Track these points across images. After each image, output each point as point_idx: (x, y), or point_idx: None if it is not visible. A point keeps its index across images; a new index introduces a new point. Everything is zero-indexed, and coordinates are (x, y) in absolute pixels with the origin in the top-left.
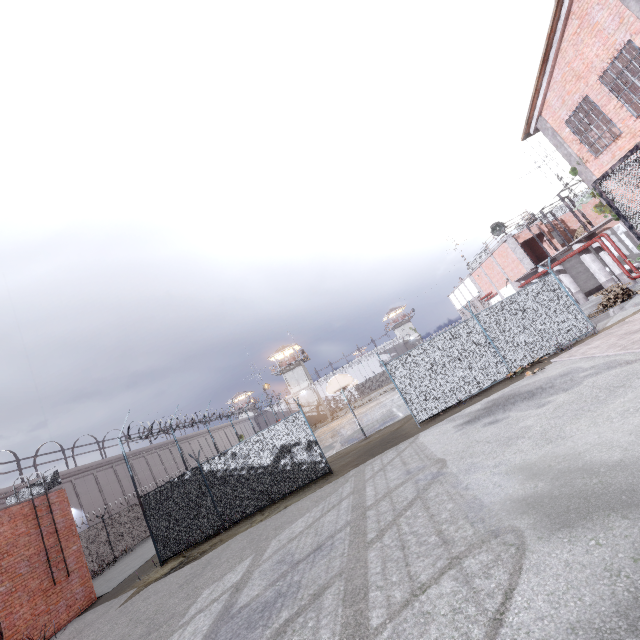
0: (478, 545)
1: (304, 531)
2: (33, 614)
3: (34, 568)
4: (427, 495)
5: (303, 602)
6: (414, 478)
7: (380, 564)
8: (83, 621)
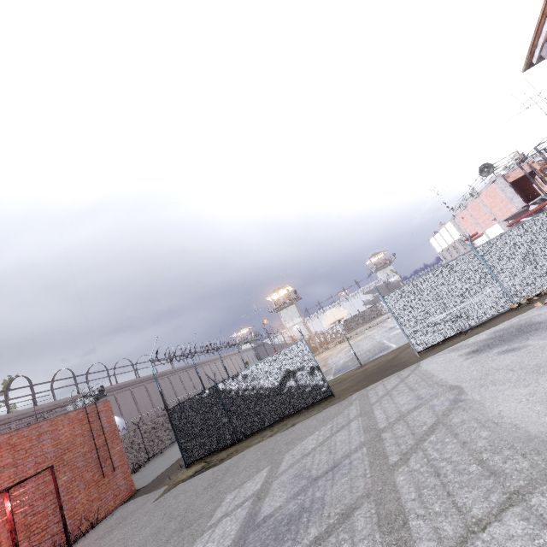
0: (543, 481)
1: (316, 448)
2: (88, 500)
3: (88, 463)
4: (450, 421)
5: (331, 520)
6: (428, 403)
7: (413, 490)
8: (126, 509)
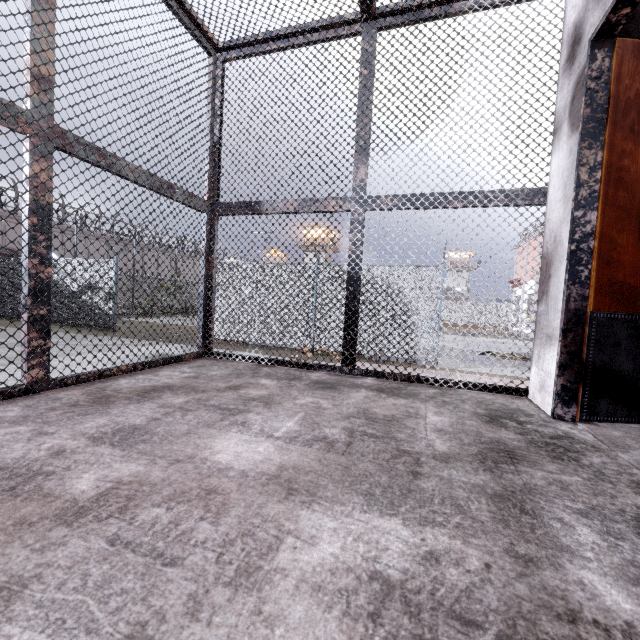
0: None
1: None
2: None
3: None
4: None
5: None
6: None
7: None
8: None
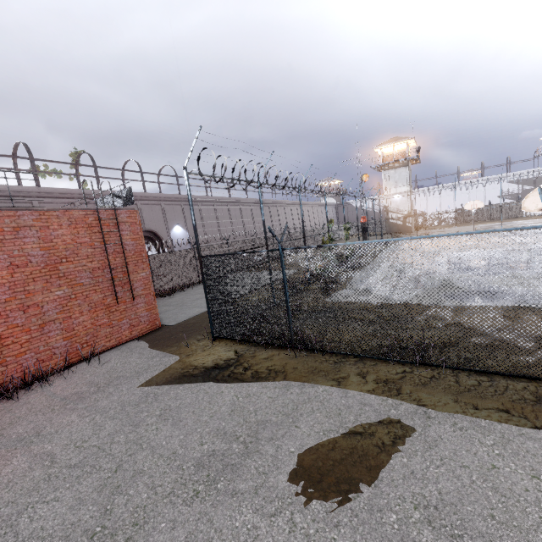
0: None
1: None
2: (94, 324)
3: (97, 282)
4: None
5: None
6: None
7: None
8: (126, 360)
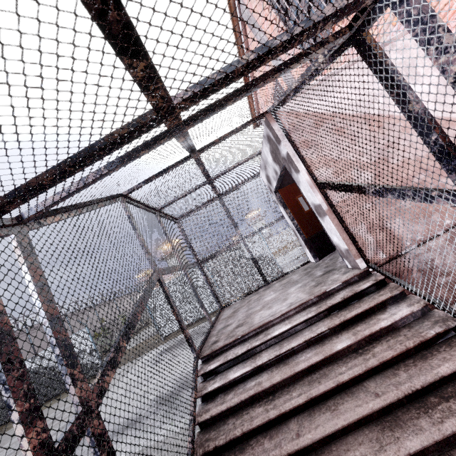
0: None
1: None
2: None
3: None
4: (53, 437)
5: None
6: None
7: None
8: None
